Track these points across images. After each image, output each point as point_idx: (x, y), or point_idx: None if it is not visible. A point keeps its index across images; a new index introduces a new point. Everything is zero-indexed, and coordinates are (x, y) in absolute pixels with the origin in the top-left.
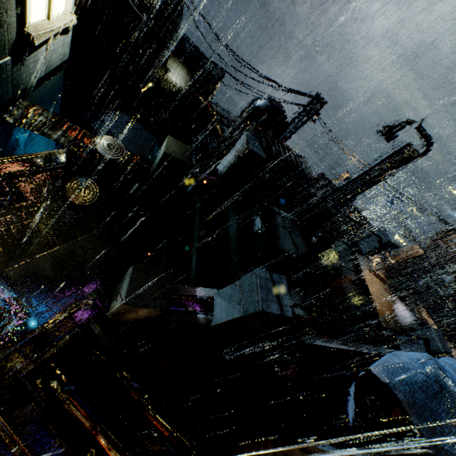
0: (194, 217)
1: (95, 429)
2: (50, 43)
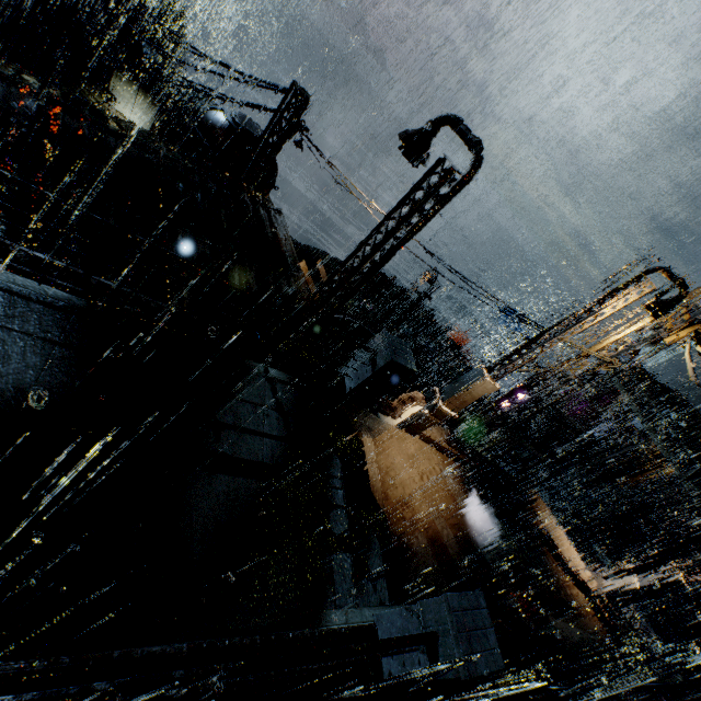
0: None
1: None
2: None
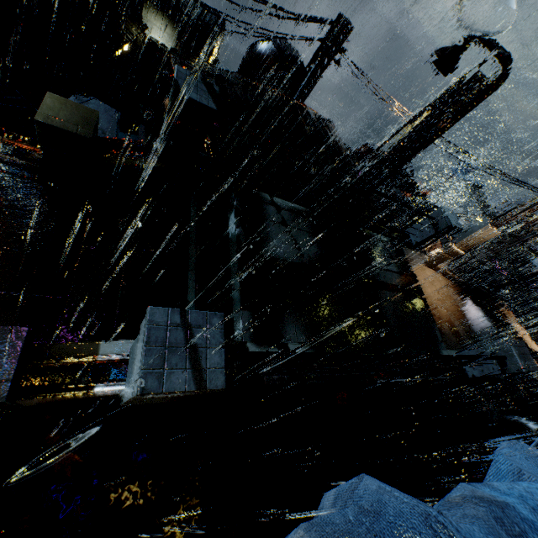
0: (127, 225)
1: None
2: None
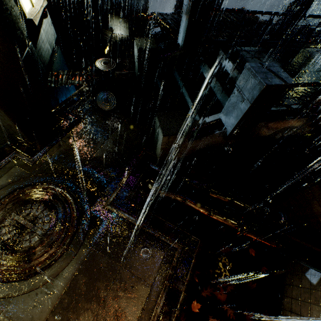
0: (178, 87)
1: (184, 199)
2: (43, 26)
